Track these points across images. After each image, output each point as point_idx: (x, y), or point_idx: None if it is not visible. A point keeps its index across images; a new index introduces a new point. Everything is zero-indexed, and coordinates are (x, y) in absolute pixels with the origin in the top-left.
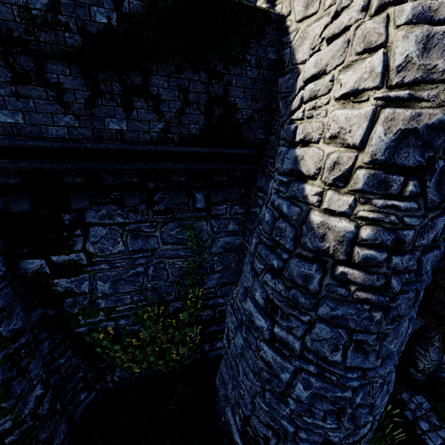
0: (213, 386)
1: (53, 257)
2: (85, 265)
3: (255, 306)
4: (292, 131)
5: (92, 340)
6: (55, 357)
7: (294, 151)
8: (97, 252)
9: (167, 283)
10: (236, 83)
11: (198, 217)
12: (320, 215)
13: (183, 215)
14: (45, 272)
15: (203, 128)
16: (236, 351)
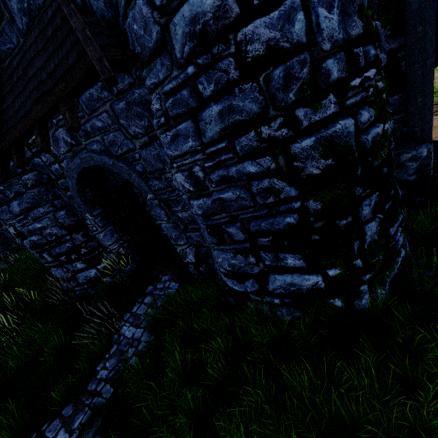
0: None
1: None
2: None
3: None
4: None
5: None
6: None
7: None
8: None
9: None
10: None
11: None
12: None
13: None
14: None
15: None
16: None
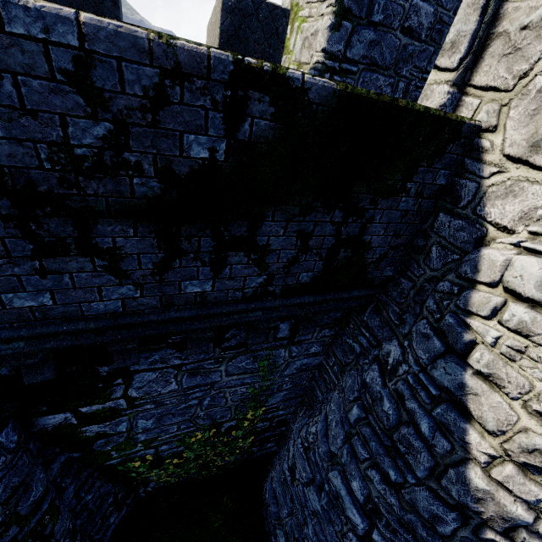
0: (261, 495)
1: (83, 408)
2: (124, 409)
3: (348, 493)
4: (464, 342)
5: (126, 469)
6: (82, 496)
7: (461, 372)
8: (142, 395)
9: (223, 408)
10: (380, 219)
11: (276, 346)
12: (485, 480)
13: (259, 347)
14: (71, 423)
15: (317, 275)
16: (304, 498)
